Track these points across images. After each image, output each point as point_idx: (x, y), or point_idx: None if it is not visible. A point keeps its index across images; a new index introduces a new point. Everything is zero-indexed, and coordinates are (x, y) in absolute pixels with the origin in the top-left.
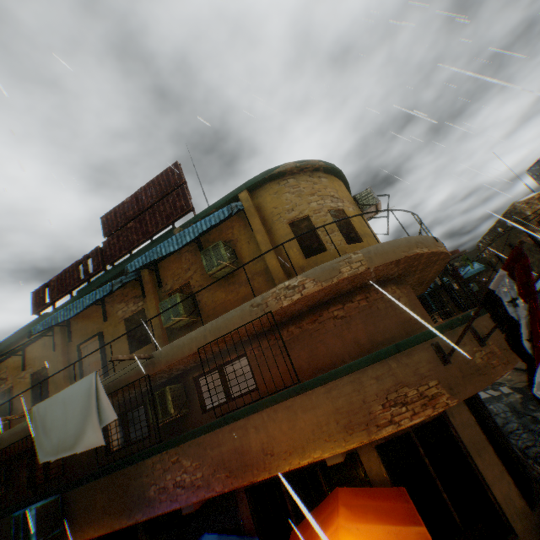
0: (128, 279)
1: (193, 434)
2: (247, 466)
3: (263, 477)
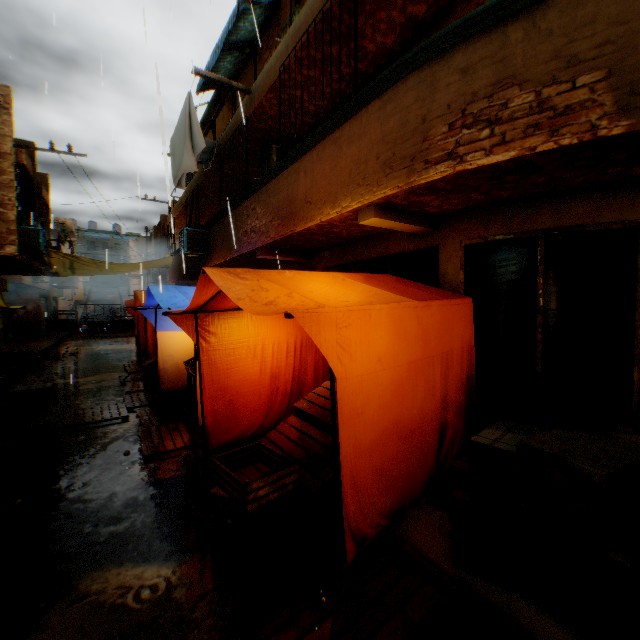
0: (262, 2)
1: (264, 180)
2: (292, 215)
3: (300, 228)
